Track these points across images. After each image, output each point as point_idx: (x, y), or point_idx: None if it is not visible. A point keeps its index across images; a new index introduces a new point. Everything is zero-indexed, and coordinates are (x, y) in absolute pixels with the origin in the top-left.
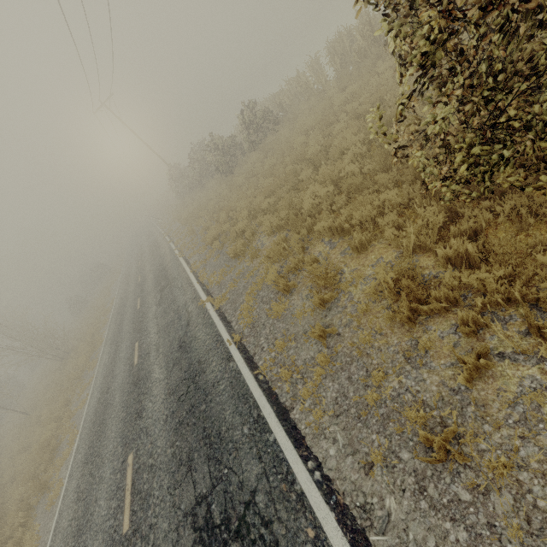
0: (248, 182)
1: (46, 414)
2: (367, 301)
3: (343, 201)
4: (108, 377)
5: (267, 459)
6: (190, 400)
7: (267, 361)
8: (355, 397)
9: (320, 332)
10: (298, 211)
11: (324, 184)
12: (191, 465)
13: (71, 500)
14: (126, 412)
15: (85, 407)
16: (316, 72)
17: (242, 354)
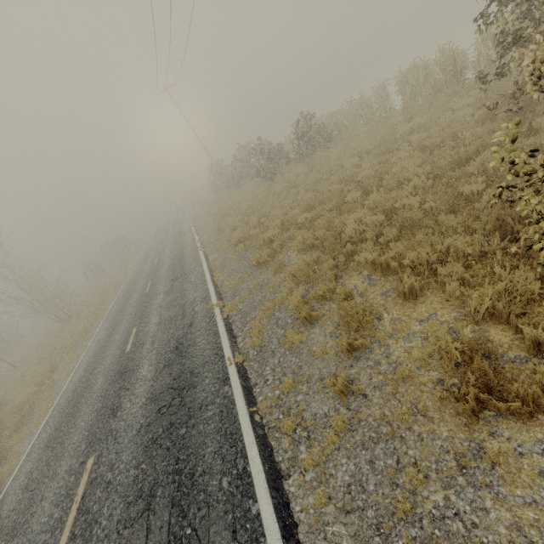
0: (287, 192)
1: (30, 374)
2: (409, 364)
3: (393, 234)
4: (97, 355)
5: (243, 538)
6: (170, 416)
7: (269, 400)
8: (378, 496)
9: (342, 386)
10: (337, 234)
11: (373, 211)
12: (151, 503)
13: (19, 485)
14: (103, 403)
15: (67, 379)
16: (381, 98)
17: (241, 380)
